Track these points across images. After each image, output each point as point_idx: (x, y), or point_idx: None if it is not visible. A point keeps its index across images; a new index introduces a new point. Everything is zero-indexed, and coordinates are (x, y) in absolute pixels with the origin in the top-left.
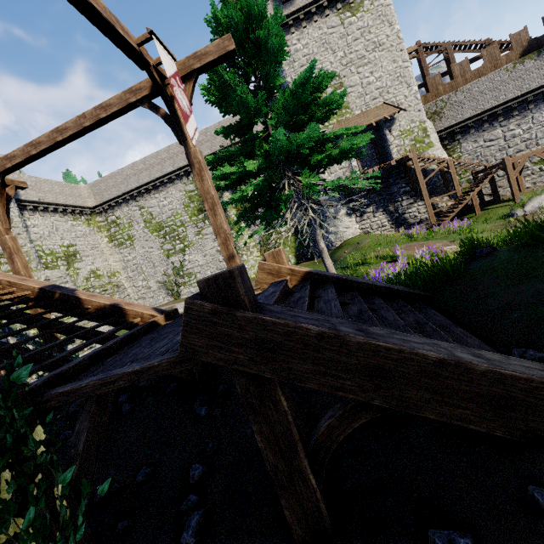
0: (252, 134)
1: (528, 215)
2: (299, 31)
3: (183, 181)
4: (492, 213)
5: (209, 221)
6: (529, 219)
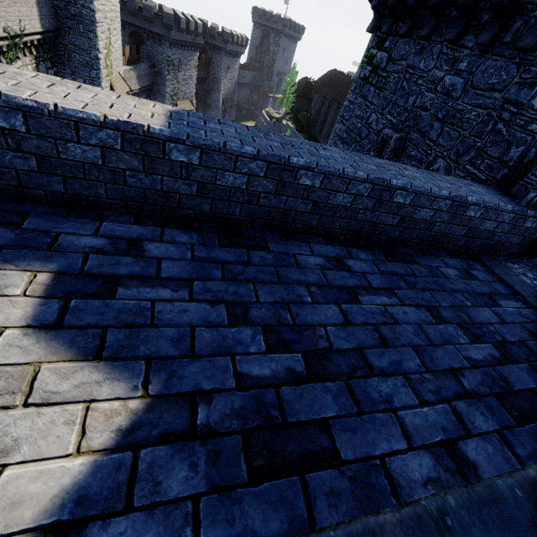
0: None
1: None
2: None
3: None
4: None
5: None
6: None
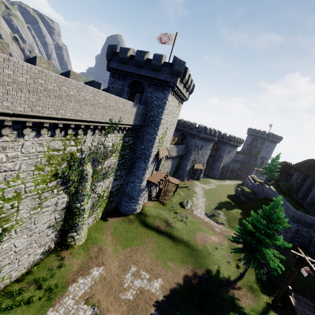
0: (265, 241)
1: (189, 210)
2: (174, 97)
3: (52, 132)
4: (173, 201)
5: (59, 189)
6: (194, 215)
